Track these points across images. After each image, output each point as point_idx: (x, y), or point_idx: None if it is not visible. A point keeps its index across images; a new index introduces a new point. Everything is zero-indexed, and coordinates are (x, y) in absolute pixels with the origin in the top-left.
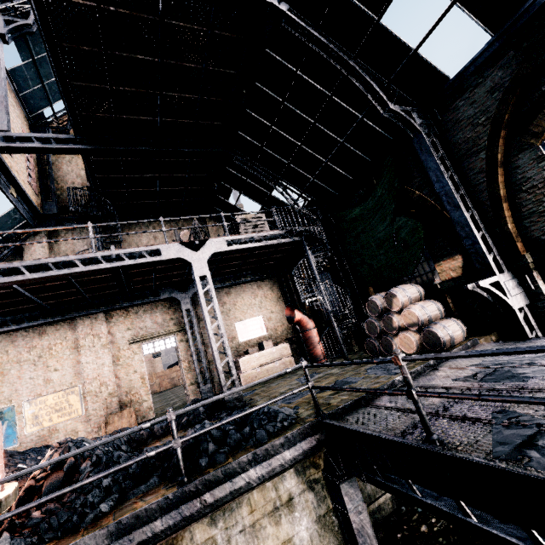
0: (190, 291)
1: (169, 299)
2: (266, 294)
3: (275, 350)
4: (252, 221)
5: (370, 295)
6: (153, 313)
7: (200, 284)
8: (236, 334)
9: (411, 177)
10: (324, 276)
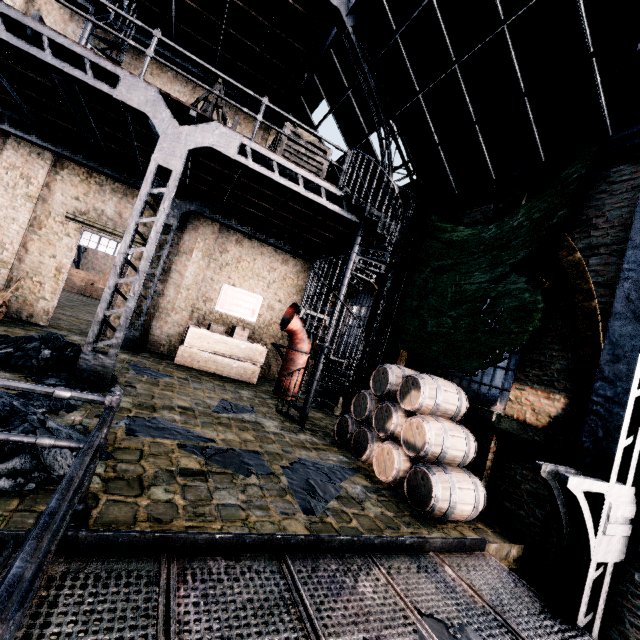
0: (187, 204)
1: (157, 197)
2: (287, 275)
3: (245, 346)
4: (305, 146)
5: (397, 360)
6: (124, 201)
7: (152, 177)
8: (216, 297)
9: (590, 223)
10: (366, 299)
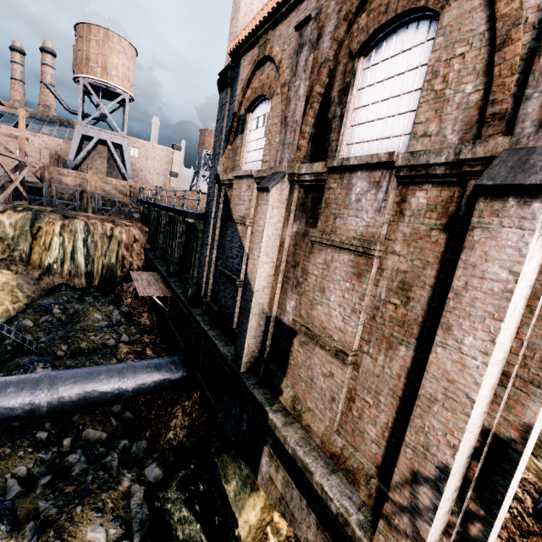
0: None
1: None
2: None
3: None
4: None
5: None
6: None
7: None
8: None
9: None
10: None
